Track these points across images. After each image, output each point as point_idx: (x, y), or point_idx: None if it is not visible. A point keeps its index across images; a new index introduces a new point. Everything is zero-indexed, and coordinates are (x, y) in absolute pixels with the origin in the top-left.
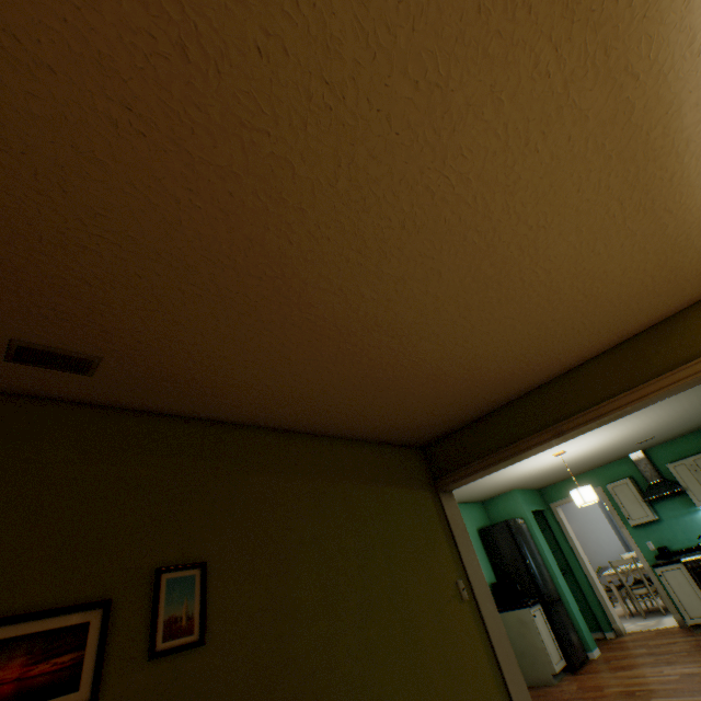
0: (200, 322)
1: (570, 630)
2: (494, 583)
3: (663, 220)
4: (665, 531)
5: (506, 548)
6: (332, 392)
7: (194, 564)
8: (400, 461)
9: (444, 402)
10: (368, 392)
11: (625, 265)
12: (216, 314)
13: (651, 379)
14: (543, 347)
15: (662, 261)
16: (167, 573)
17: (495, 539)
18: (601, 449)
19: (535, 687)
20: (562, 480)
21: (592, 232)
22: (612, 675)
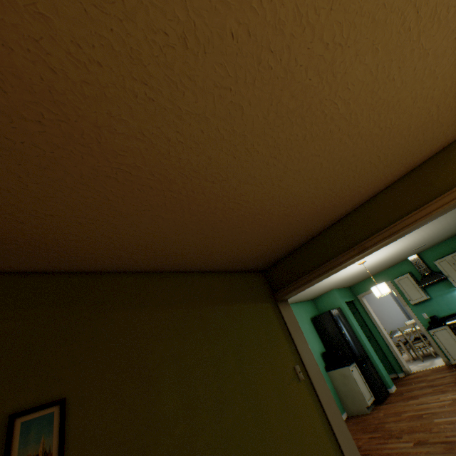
0: (0, 181)
1: (376, 376)
2: (324, 352)
3: (454, 35)
4: (434, 305)
5: (330, 328)
6: (174, 237)
7: (52, 403)
8: (246, 283)
9: (272, 236)
10: (207, 234)
11: (416, 93)
12: (13, 171)
13: (434, 199)
14: (347, 182)
15: (448, 87)
16: (21, 417)
17: (323, 323)
18: (390, 256)
19: (355, 416)
20: (364, 279)
21: (387, 52)
22: (406, 403)
